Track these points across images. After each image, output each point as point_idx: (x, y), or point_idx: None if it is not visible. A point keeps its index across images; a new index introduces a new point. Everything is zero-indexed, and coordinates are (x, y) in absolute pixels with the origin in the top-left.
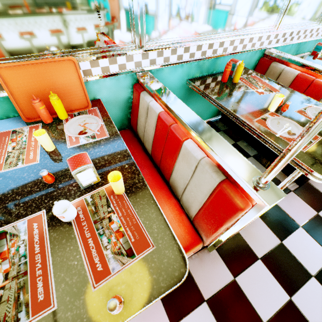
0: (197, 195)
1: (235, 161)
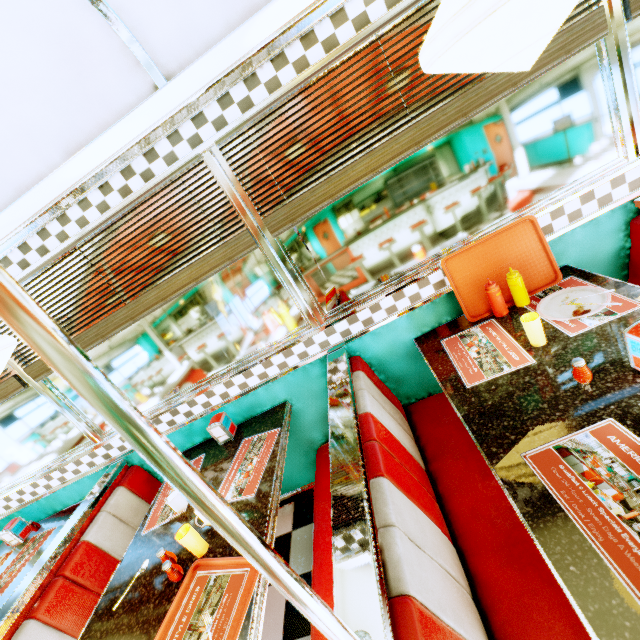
0: None
1: None
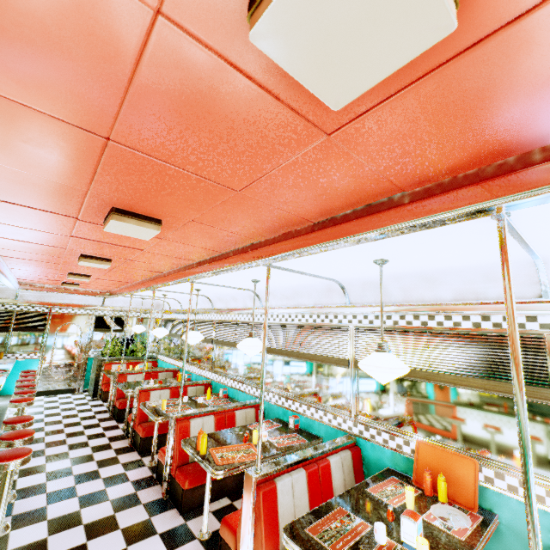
0: None
1: None
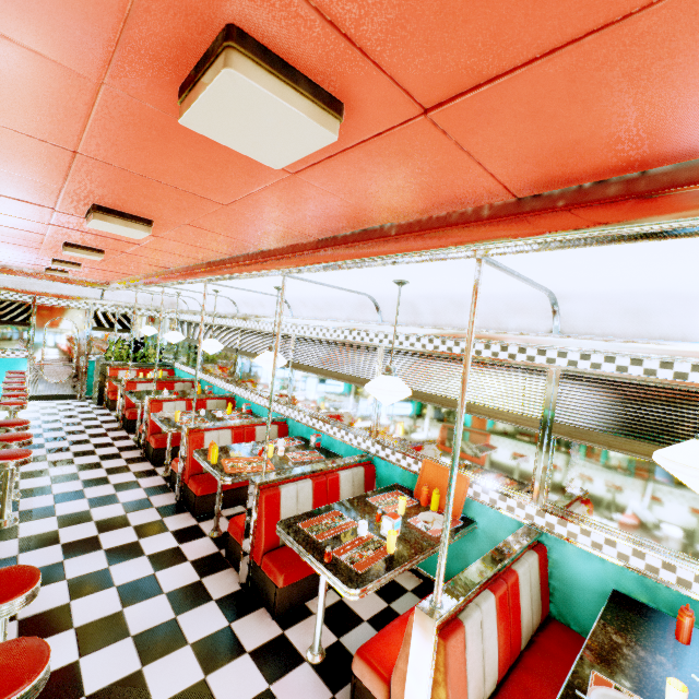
0: None
1: (450, 590)
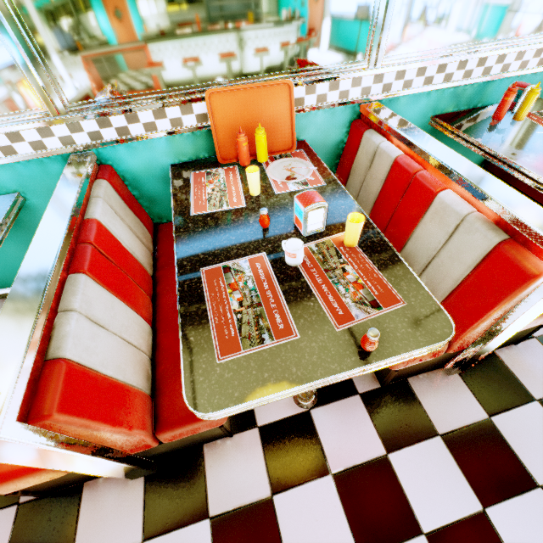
0: (451, 270)
1: (529, 213)
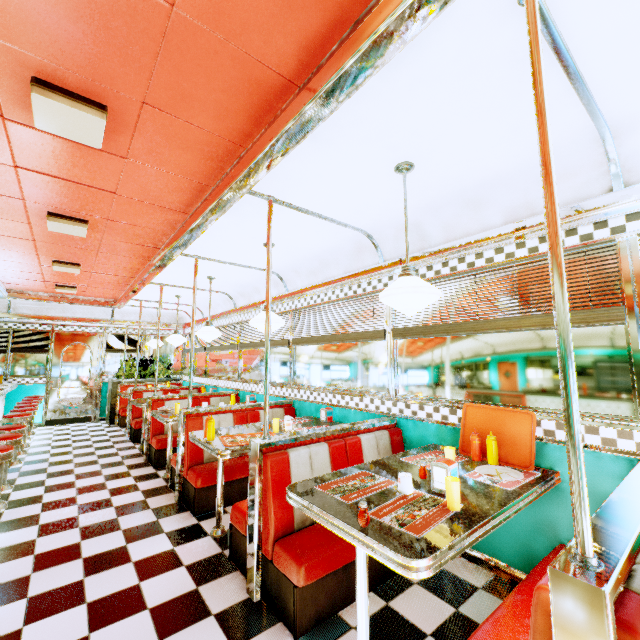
0: None
1: (594, 540)
